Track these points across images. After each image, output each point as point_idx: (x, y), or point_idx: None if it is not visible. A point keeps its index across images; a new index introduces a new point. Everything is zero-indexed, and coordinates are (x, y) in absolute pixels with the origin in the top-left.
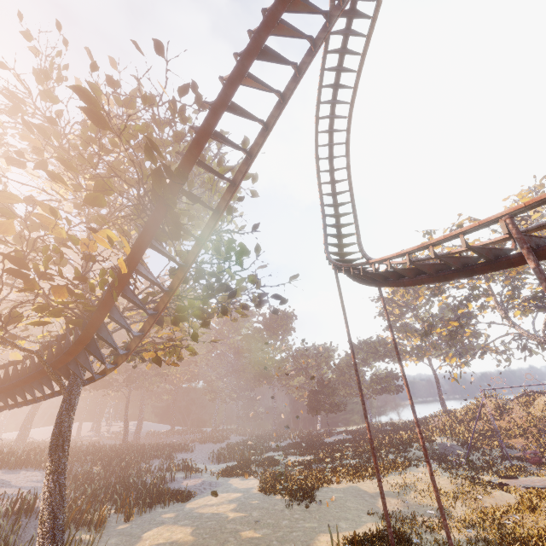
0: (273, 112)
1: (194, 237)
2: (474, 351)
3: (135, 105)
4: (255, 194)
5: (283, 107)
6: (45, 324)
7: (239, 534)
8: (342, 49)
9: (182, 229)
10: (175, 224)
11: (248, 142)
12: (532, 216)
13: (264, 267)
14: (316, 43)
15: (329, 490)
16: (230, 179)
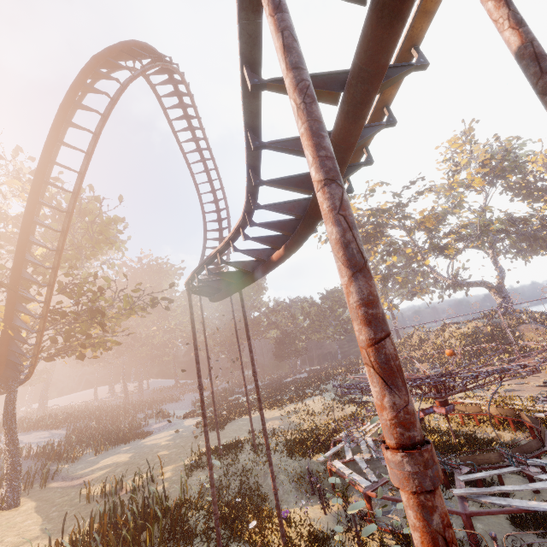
0: (65, 219)
1: (38, 303)
2: (402, 296)
3: (1, 190)
4: (121, 232)
5: (71, 215)
6: None
7: (157, 454)
8: (175, 91)
9: (30, 299)
10: (24, 297)
11: (99, 198)
12: (461, 162)
13: (140, 284)
14: (83, 168)
15: (241, 420)
16: (100, 223)
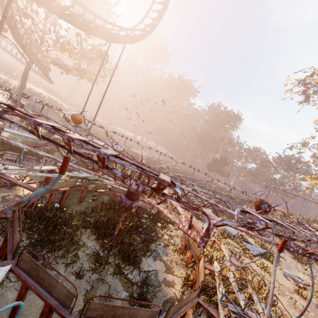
0: None
1: None
2: None
3: None
4: None
5: None
6: (5, 30)
7: None
8: None
9: None
10: None
11: None
12: None
13: None
14: None
15: None
16: None
